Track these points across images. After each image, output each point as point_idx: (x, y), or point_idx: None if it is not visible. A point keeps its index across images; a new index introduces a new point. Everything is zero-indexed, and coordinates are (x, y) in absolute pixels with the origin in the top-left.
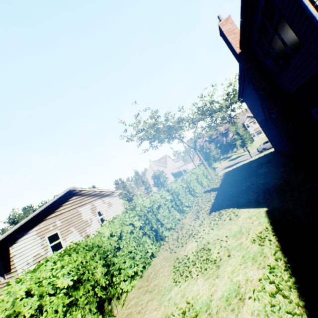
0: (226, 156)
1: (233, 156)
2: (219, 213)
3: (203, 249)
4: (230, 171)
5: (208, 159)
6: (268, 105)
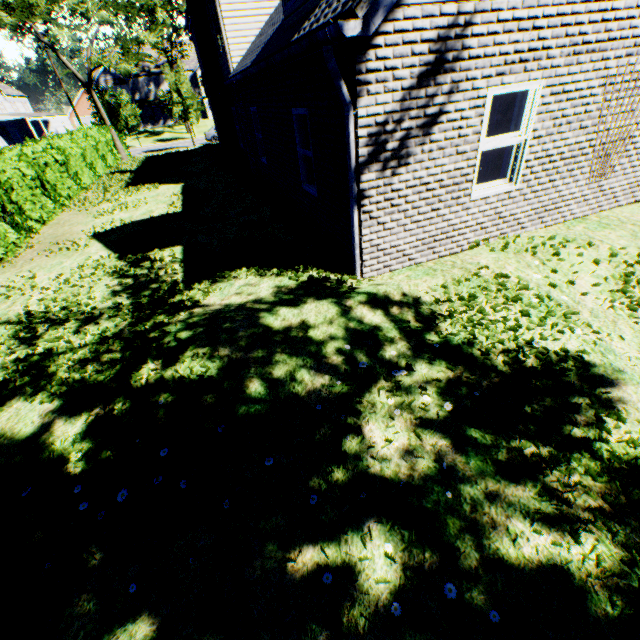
0: (153, 129)
1: (167, 135)
2: (138, 189)
3: (123, 205)
4: (158, 156)
5: (117, 121)
6: (206, 81)
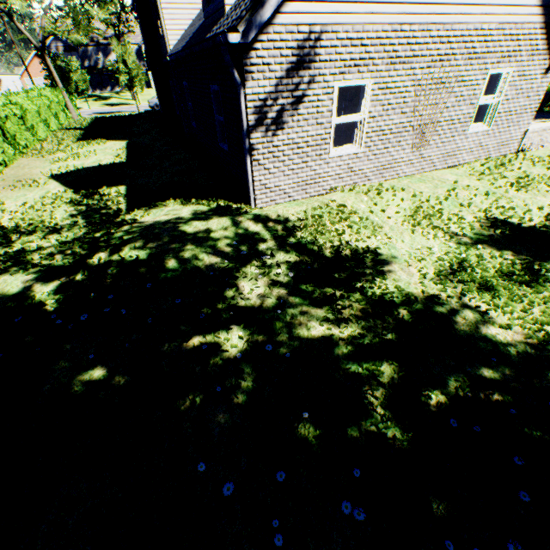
0: (101, 94)
1: (114, 100)
2: (89, 143)
3: (76, 154)
4: (105, 117)
5: (68, 85)
6: (148, 57)
